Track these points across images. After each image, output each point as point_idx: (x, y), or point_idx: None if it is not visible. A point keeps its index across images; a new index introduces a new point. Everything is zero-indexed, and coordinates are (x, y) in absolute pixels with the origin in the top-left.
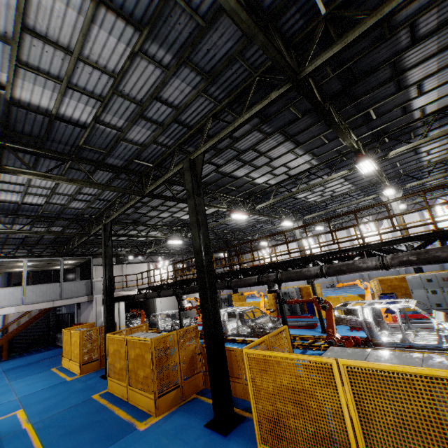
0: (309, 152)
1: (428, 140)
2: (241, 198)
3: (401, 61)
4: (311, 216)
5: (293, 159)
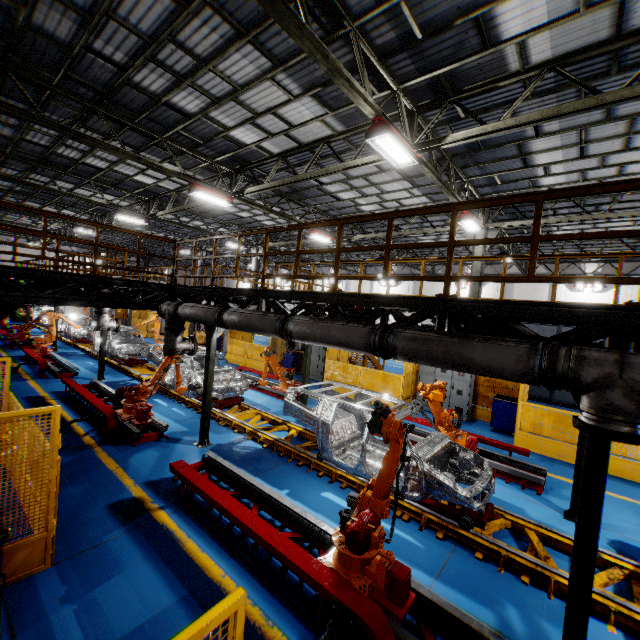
0: (101, 192)
1: (168, 213)
2: (98, 213)
3: (62, 154)
4: (211, 250)
5: (94, 194)
